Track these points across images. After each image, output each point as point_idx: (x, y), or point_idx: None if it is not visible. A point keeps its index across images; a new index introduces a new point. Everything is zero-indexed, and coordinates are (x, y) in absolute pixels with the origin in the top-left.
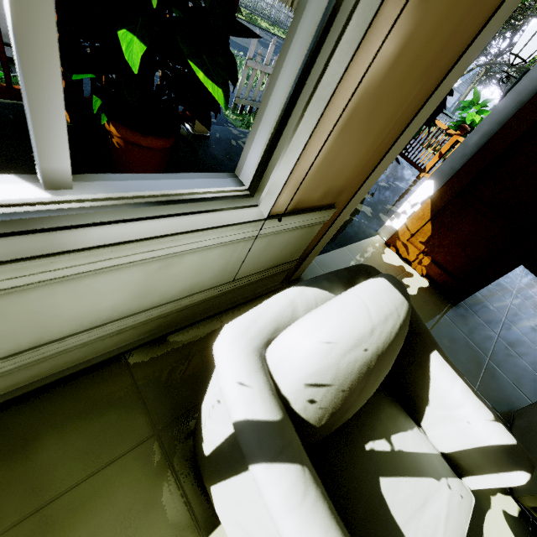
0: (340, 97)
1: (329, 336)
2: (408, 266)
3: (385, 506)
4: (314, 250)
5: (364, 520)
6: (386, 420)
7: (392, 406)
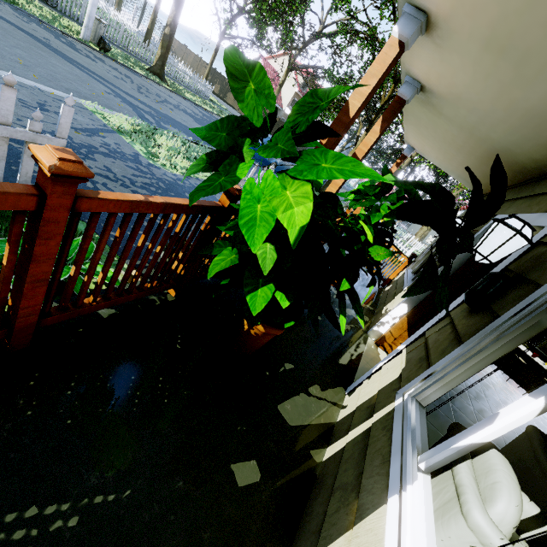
0: None
1: (516, 502)
2: None
3: None
4: None
5: None
6: None
7: None
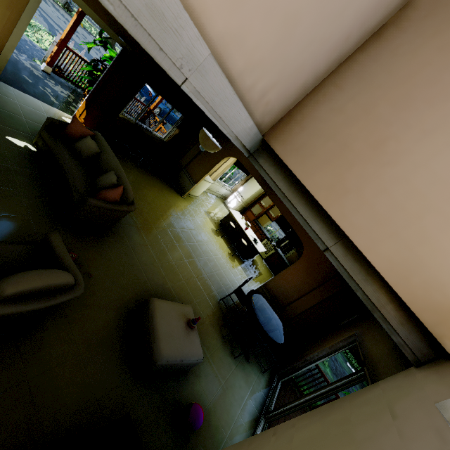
0: None
1: None
2: None
3: None
4: None
5: None
6: None
7: None
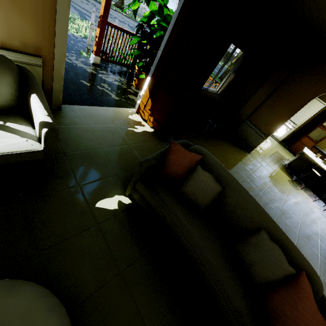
0: None
1: None
2: (145, 122)
3: None
4: (54, 89)
5: None
6: (11, 119)
7: (21, 119)
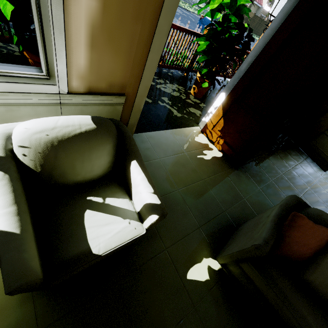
0: (75, 28)
1: (28, 126)
2: (212, 144)
3: (82, 219)
4: (129, 123)
5: (66, 220)
6: (108, 192)
7: (117, 188)
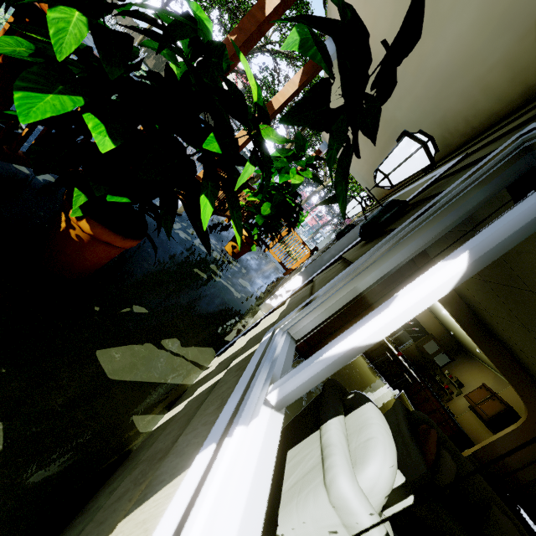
0: None
1: (391, 461)
2: None
3: None
4: None
5: None
6: None
7: None
